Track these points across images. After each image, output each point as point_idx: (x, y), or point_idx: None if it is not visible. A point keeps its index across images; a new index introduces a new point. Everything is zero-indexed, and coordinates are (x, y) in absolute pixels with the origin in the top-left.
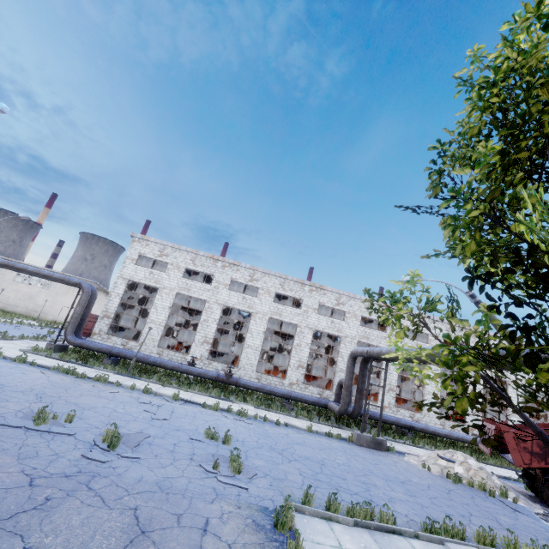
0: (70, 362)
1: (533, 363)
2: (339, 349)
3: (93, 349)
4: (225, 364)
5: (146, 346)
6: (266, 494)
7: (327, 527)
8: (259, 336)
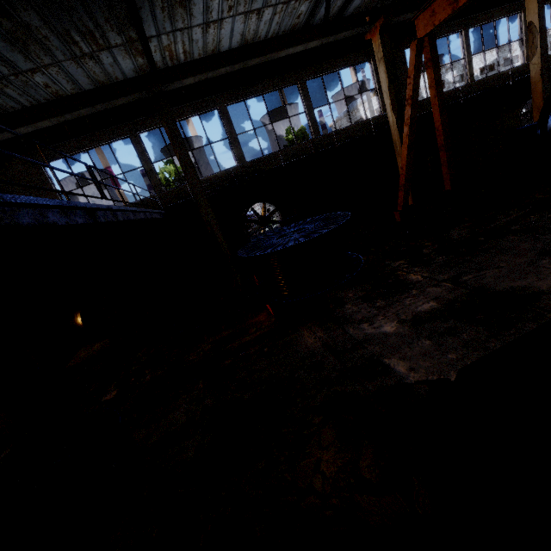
0: None
1: None
2: None
3: None
4: None
5: None
6: None
7: None
8: None
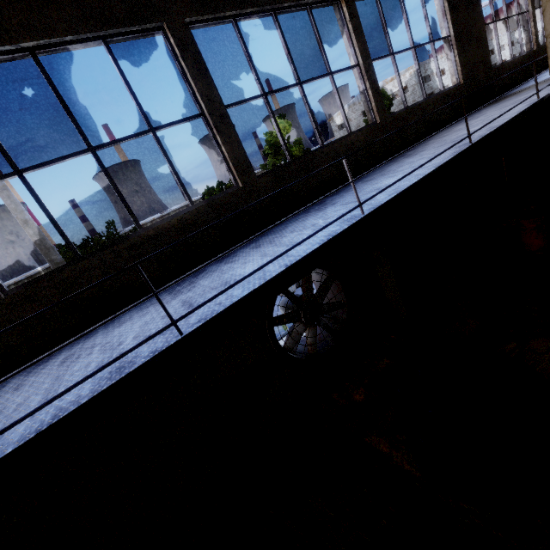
0: None
1: None
2: None
3: None
4: None
5: None
6: None
7: None
8: None
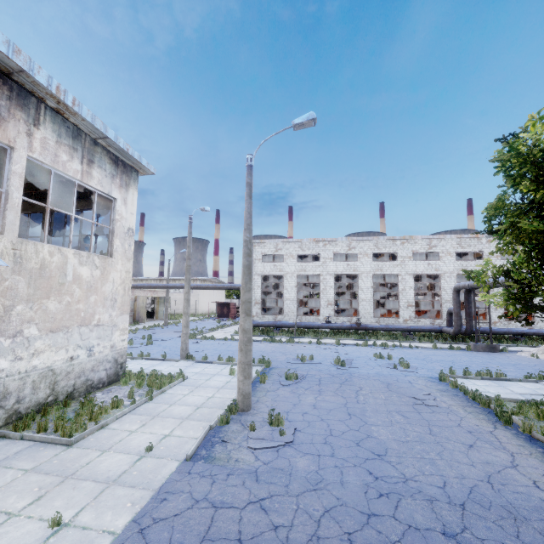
0: (260, 336)
1: (532, 297)
2: (440, 285)
3: (264, 326)
4: (348, 317)
5: (289, 316)
6: (428, 374)
7: (466, 380)
8: (369, 291)
